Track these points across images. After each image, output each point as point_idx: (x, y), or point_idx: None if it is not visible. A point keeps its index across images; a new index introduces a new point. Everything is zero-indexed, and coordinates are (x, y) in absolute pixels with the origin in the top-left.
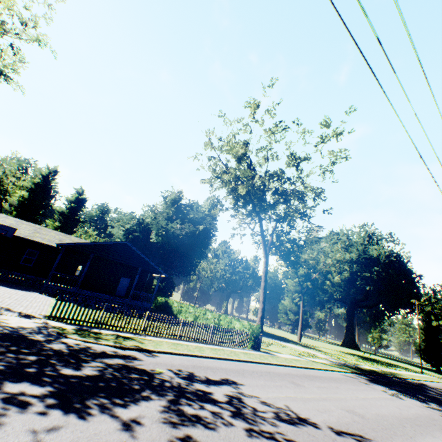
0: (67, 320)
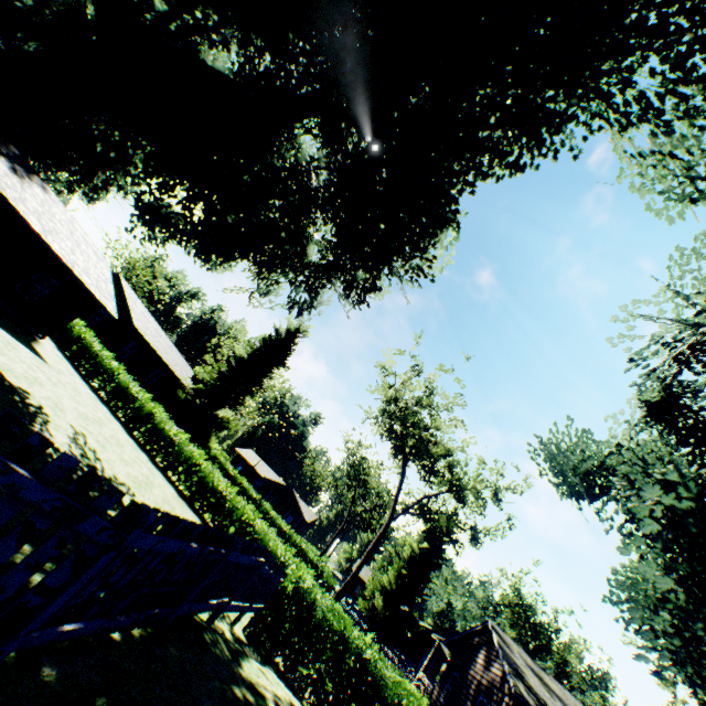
0: (402, 665)
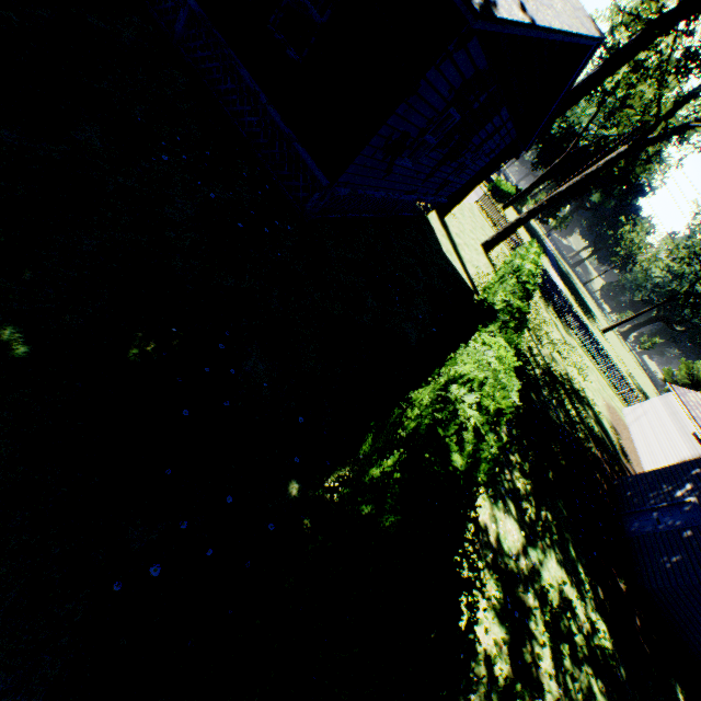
0: None
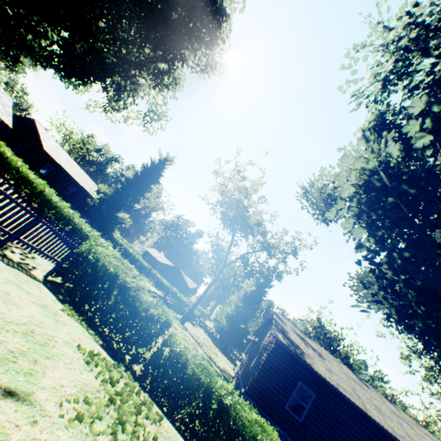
0: None
